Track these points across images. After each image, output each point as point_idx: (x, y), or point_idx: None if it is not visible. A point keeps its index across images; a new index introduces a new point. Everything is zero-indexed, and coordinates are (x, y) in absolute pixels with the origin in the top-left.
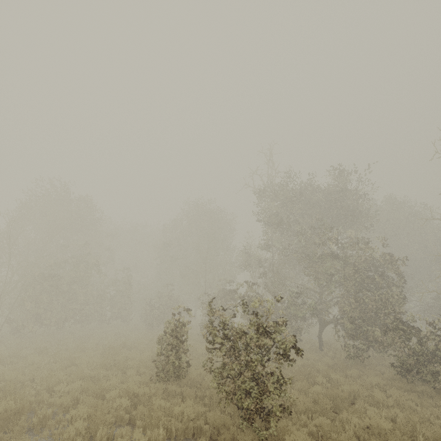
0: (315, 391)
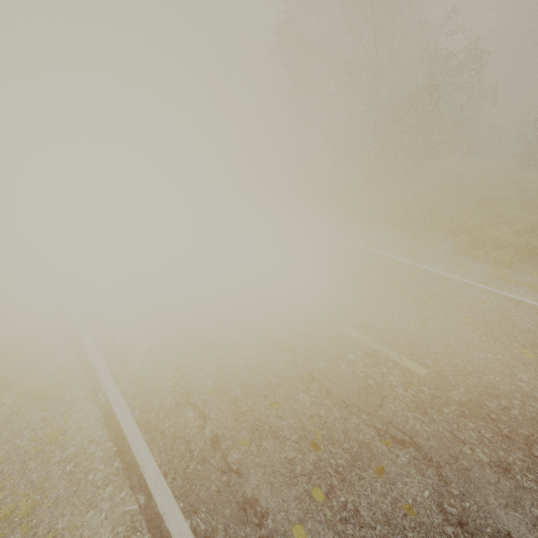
0: None
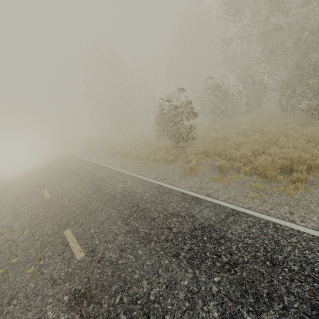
0: (232, 132)
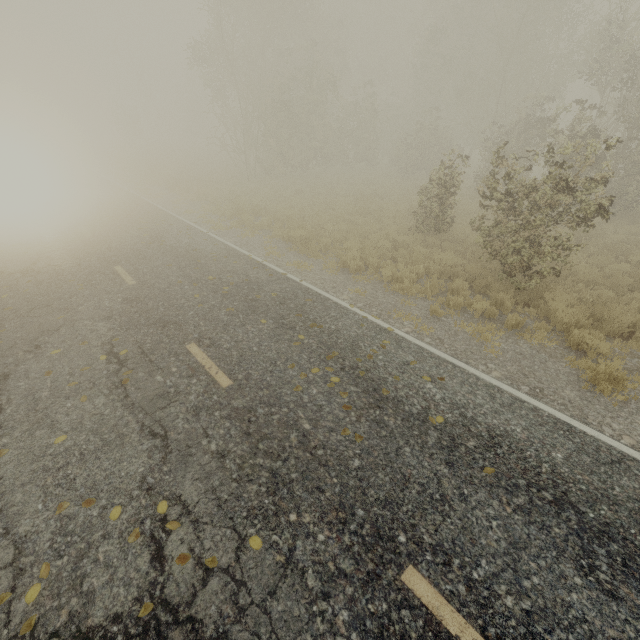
0: (617, 268)
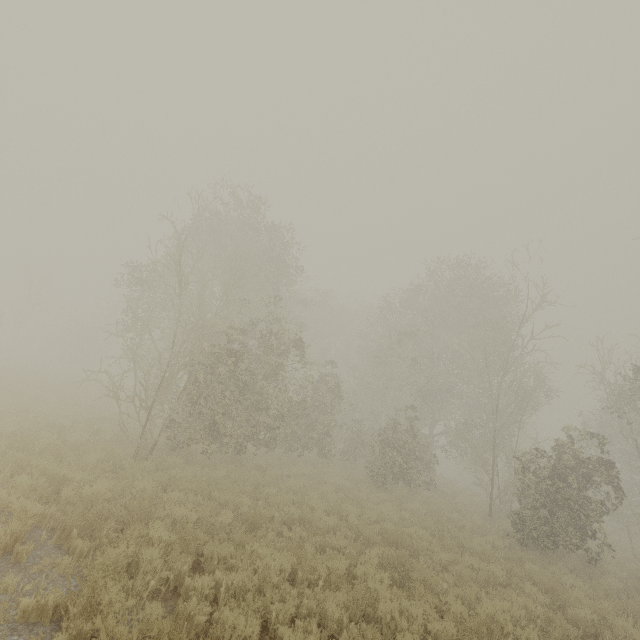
0: None
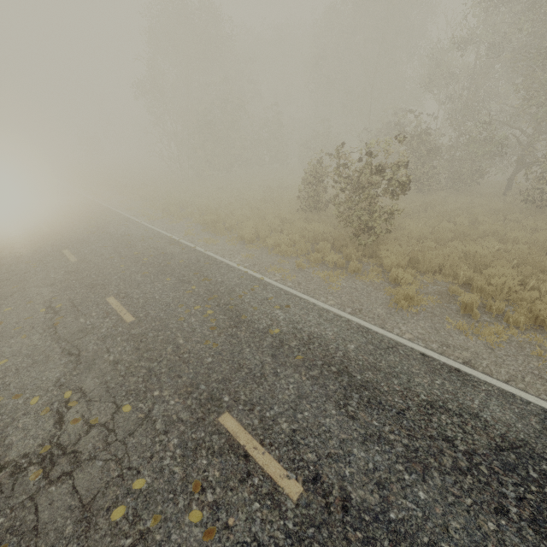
0: (444, 227)
